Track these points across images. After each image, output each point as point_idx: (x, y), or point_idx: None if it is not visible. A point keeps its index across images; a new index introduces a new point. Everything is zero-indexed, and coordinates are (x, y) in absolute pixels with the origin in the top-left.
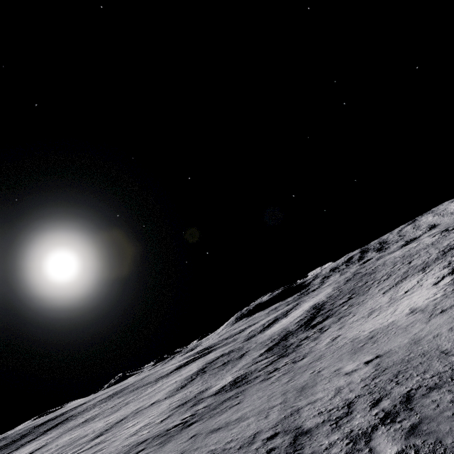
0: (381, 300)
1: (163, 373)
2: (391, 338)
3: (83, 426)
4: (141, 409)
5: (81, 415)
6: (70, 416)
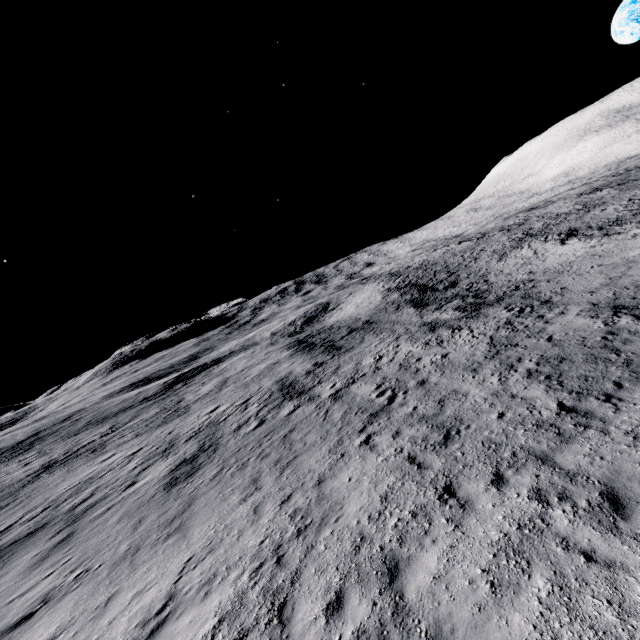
0: (513, 261)
1: (140, 396)
2: (624, 247)
3: (96, 455)
4: (308, 371)
5: None
6: None
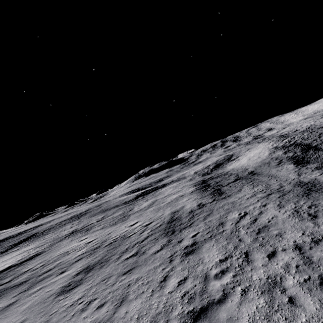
0: None
1: (125, 200)
2: None
3: (84, 234)
4: (191, 210)
5: (54, 231)
6: (35, 233)
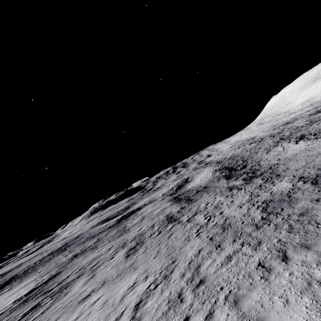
0: (273, 153)
1: (107, 226)
2: (320, 145)
3: (94, 250)
4: (178, 211)
5: (42, 265)
6: (12, 277)
